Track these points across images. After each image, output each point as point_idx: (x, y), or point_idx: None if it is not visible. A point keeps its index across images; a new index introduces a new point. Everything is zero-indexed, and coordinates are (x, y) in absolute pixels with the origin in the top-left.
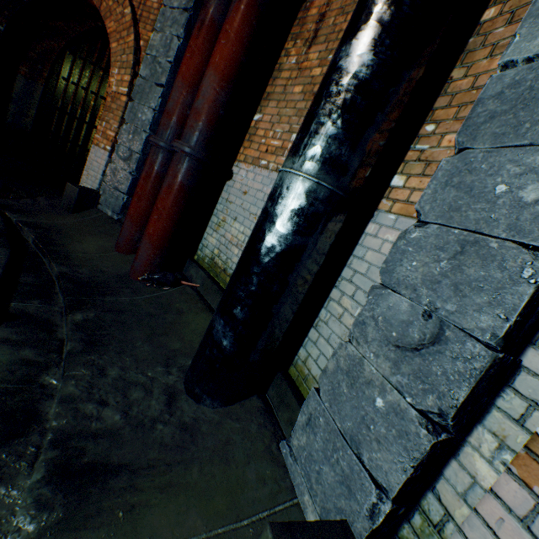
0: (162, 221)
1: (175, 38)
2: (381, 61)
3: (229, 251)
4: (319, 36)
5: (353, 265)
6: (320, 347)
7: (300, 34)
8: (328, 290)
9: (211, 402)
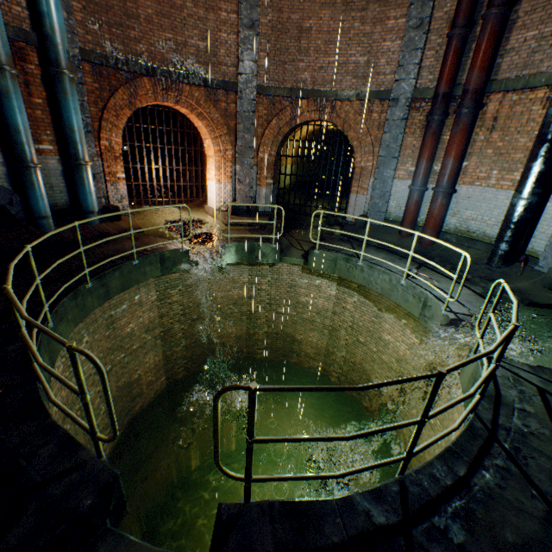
0: (435, 221)
1: (399, 134)
2: (547, 167)
3: (467, 223)
4: (495, 128)
5: (543, 217)
6: (537, 242)
7: (482, 125)
8: (534, 226)
9: (504, 267)
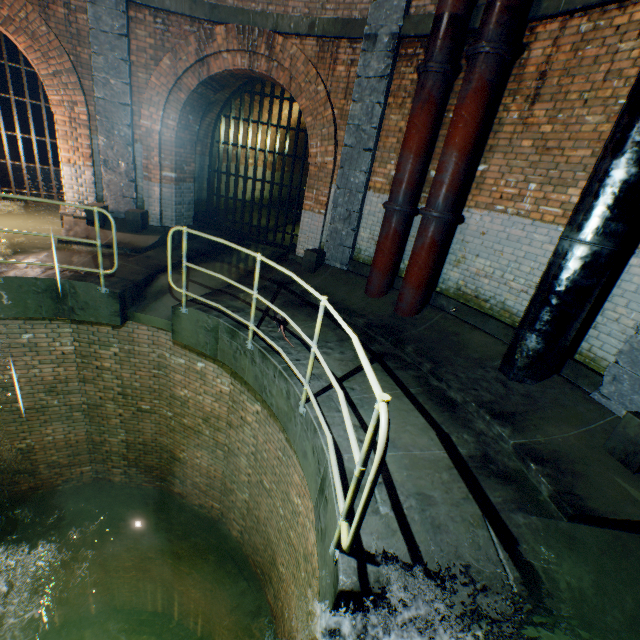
0: (422, 271)
1: (376, 105)
2: None
3: (477, 282)
4: (542, 95)
5: (621, 287)
6: (601, 340)
7: (517, 90)
8: (599, 304)
9: (531, 382)
